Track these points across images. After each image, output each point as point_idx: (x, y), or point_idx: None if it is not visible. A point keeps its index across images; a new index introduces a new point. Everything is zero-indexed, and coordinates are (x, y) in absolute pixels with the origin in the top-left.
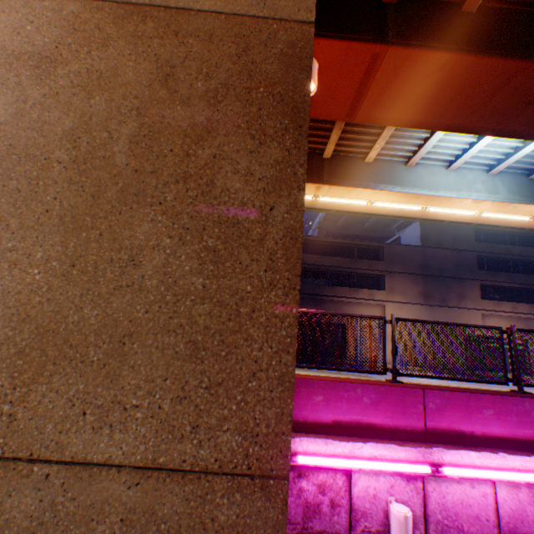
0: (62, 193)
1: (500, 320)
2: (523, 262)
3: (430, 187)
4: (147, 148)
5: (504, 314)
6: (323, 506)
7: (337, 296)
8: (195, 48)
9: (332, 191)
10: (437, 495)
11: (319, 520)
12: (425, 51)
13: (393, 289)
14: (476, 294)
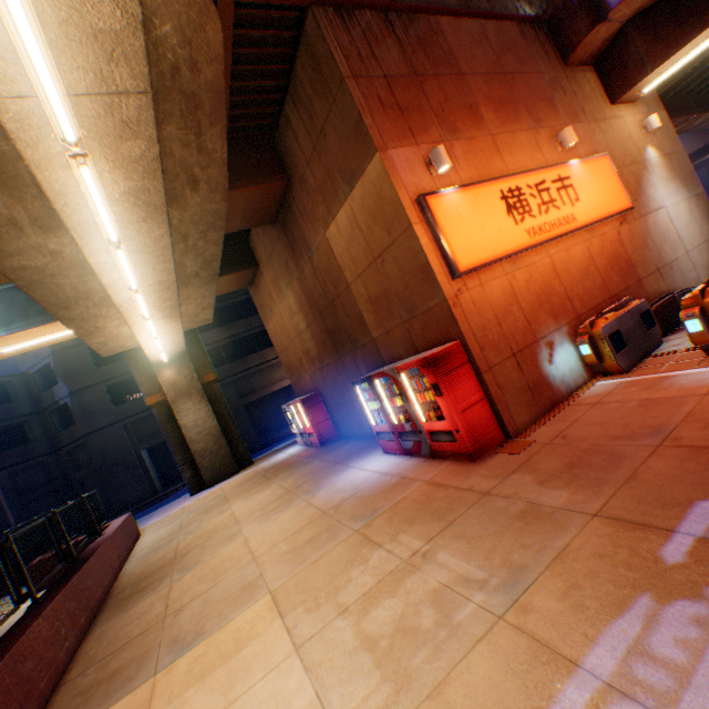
0: (704, 217)
1: None
2: None
3: None
4: (704, 211)
5: None
6: None
7: None
8: (700, 199)
9: None
10: None
11: None
12: None
13: None
14: None
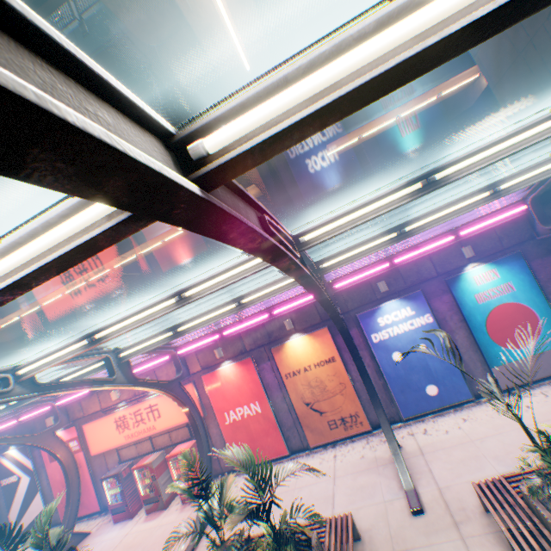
0: None
1: None
2: None
3: (24, 302)
4: None
5: None
6: None
7: None
8: None
9: None
10: None
11: None
12: None
13: None
14: None
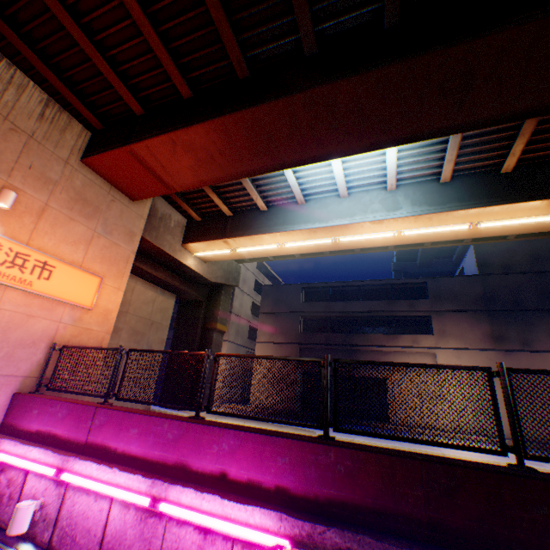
0: None
1: None
2: None
3: (322, 219)
4: None
5: None
6: (6, 496)
7: (371, 345)
8: None
9: (239, 242)
10: (71, 502)
11: (0, 507)
12: (152, 139)
13: (444, 332)
14: None
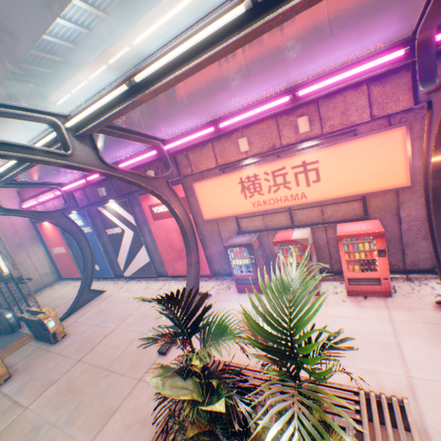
0: None
1: None
2: None
3: (89, 56)
4: None
5: None
6: None
7: None
8: None
9: (68, 88)
10: (47, 206)
11: None
12: None
13: None
14: None
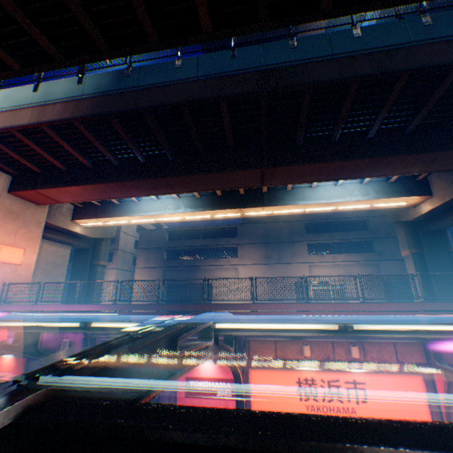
0: None
1: (325, 269)
2: (346, 222)
3: (147, 211)
4: None
5: (326, 264)
6: None
7: (206, 265)
8: None
9: (106, 220)
10: None
11: None
12: (48, 189)
13: (244, 256)
14: (305, 252)
